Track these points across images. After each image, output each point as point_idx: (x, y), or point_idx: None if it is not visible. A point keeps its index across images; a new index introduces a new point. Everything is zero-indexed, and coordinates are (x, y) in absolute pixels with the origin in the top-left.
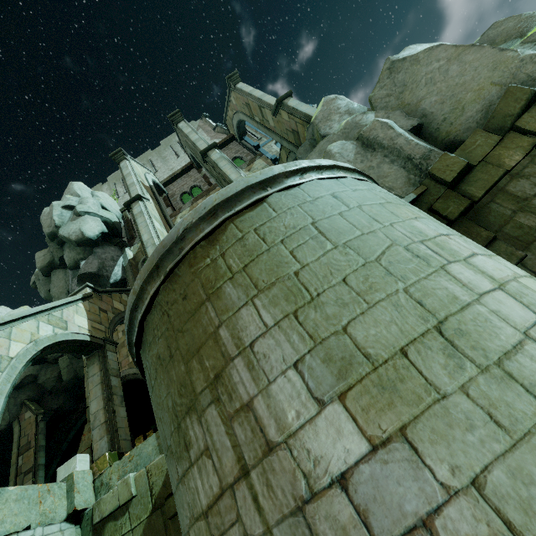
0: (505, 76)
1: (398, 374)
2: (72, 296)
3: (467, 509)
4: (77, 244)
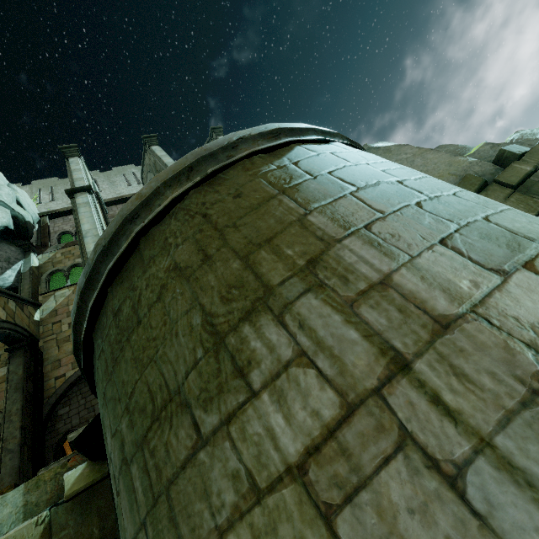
0: (459, 170)
1: None
2: None
3: None
4: None
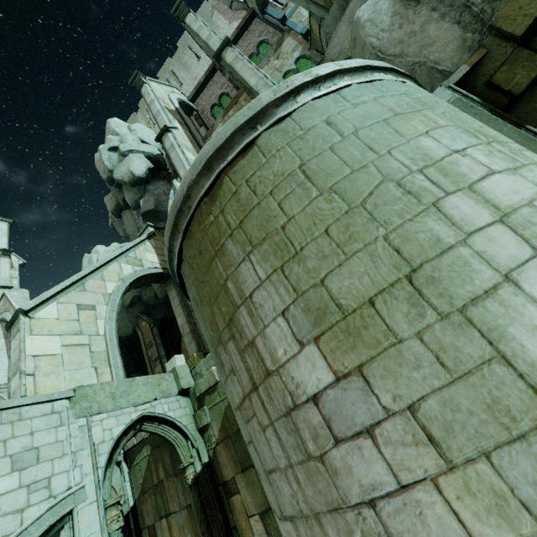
0: None
1: (363, 322)
2: (139, 238)
3: (400, 425)
4: (131, 185)
